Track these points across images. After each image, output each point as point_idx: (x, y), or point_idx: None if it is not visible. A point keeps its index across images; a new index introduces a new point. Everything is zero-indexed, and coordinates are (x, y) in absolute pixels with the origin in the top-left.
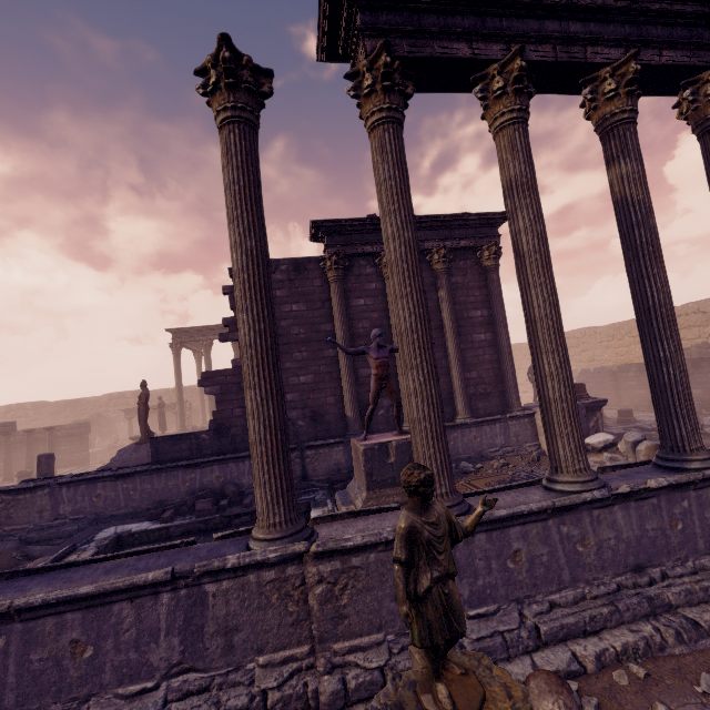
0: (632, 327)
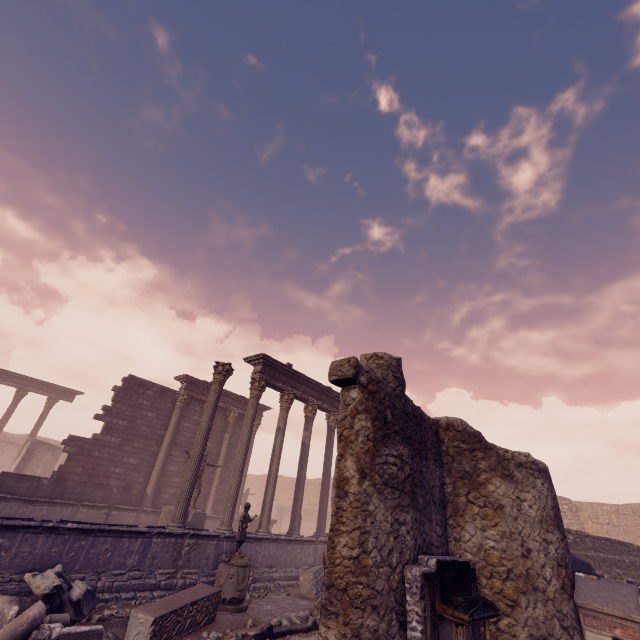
0: None
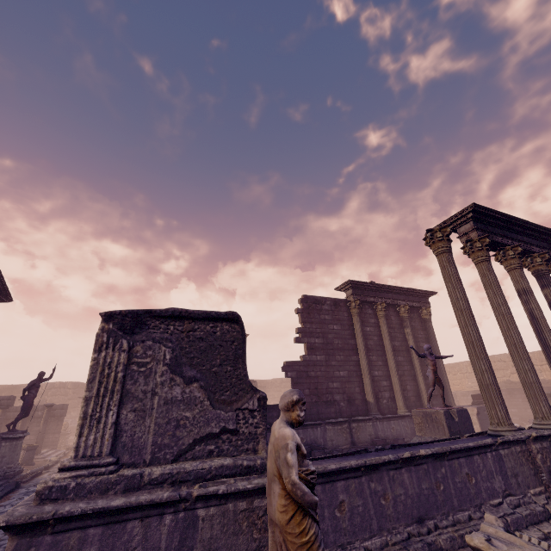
0: (462, 367)
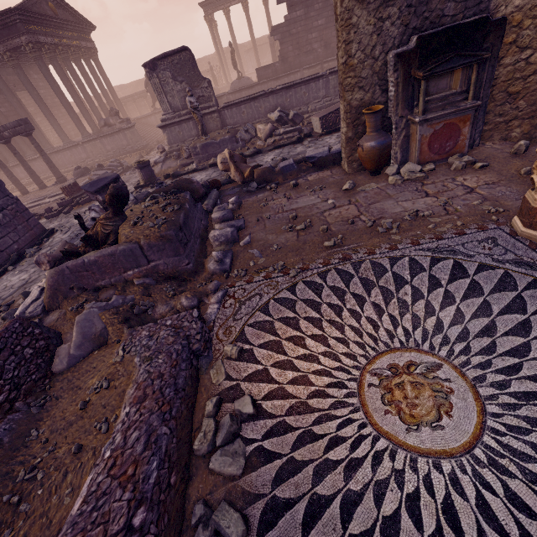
0: None
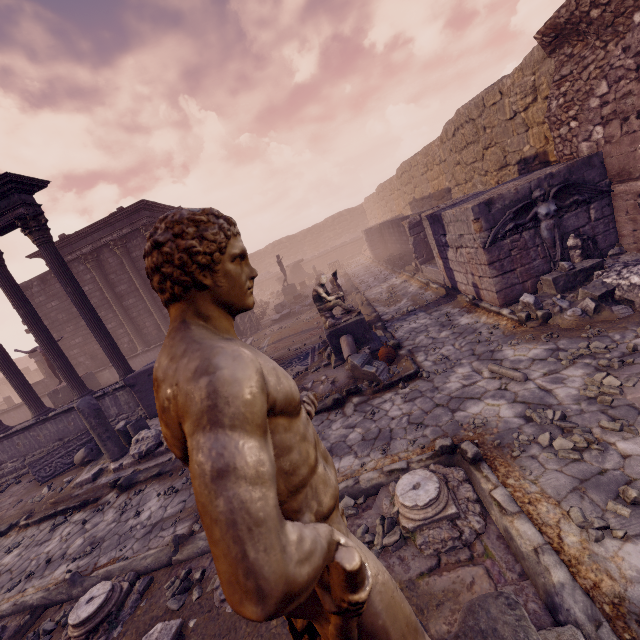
0: (394, 183)
